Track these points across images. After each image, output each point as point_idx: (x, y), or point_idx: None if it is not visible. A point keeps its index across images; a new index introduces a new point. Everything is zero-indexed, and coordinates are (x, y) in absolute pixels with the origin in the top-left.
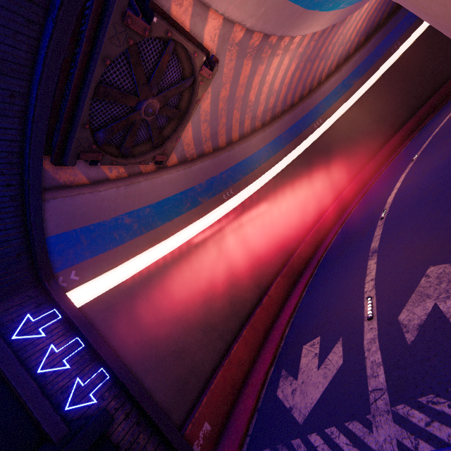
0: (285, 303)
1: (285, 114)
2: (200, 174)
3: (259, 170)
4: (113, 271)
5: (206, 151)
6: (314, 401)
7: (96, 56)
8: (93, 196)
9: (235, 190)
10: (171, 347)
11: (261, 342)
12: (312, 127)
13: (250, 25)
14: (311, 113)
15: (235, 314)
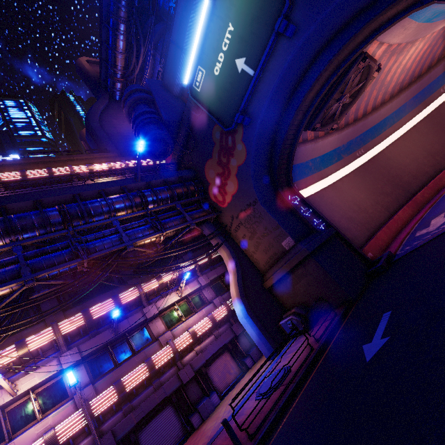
0: (410, 220)
1: (412, 85)
2: (344, 138)
3: (384, 134)
4: (304, 190)
5: (349, 122)
6: (442, 223)
7: (342, 82)
8: (304, 148)
9: (364, 150)
10: (342, 226)
11: (394, 236)
12: (438, 92)
13: (405, 42)
14: (438, 79)
15: (373, 222)
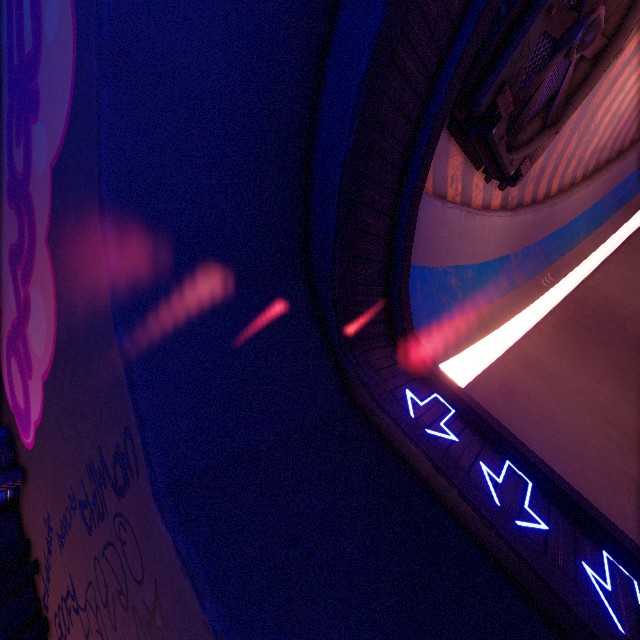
0: None
1: (612, 164)
2: (519, 235)
3: (579, 249)
4: (443, 366)
5: (524, 199)
6: None
7: None
8: (441, 211)
9: (553, 276)
10: None
11: None
12: None
13: None
14: None
15: None
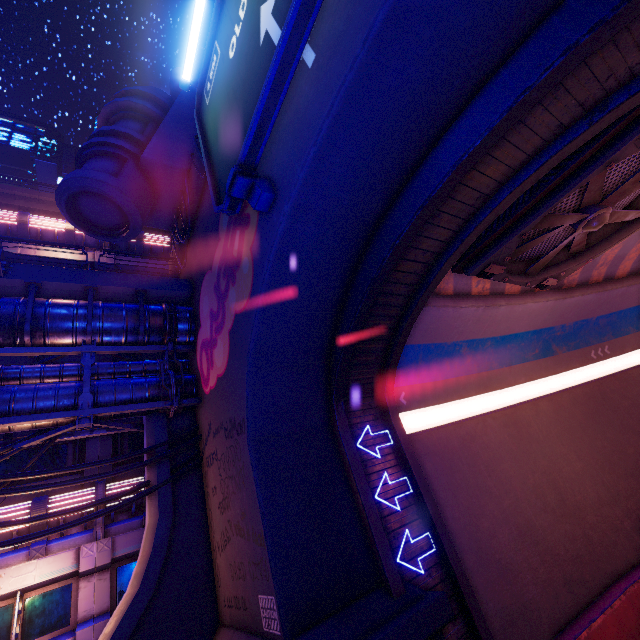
0: None
1: None
2: (570, 311)
3: None
4: (429, 408)
5: (592, 279)
6: None
7: (602, 160)
8: (453, 311)
9: (613, 349)
10: (495, 554)
11: None
12: None
13: None
14: None
15: (592, 559)
